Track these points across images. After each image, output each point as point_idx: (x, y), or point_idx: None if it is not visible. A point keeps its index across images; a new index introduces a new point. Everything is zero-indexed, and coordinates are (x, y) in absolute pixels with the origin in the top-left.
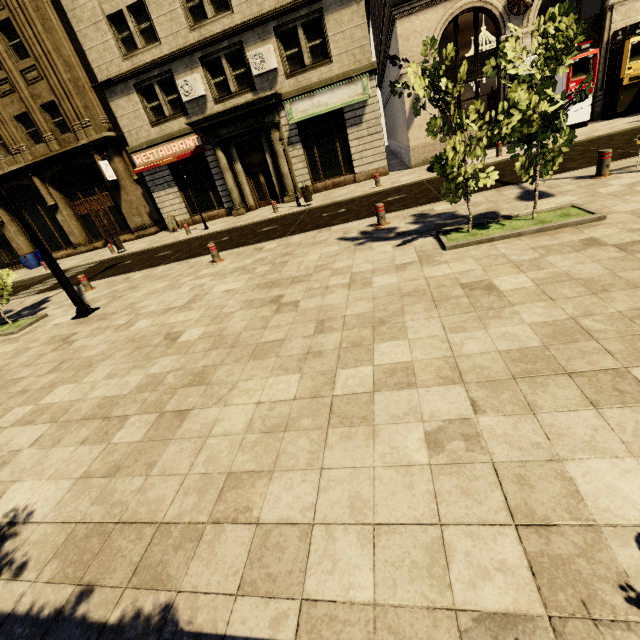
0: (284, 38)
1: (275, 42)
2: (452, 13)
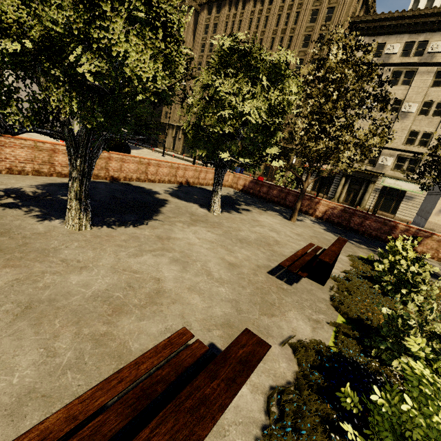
0: (399, 158)
1: (395, 158)
2: None
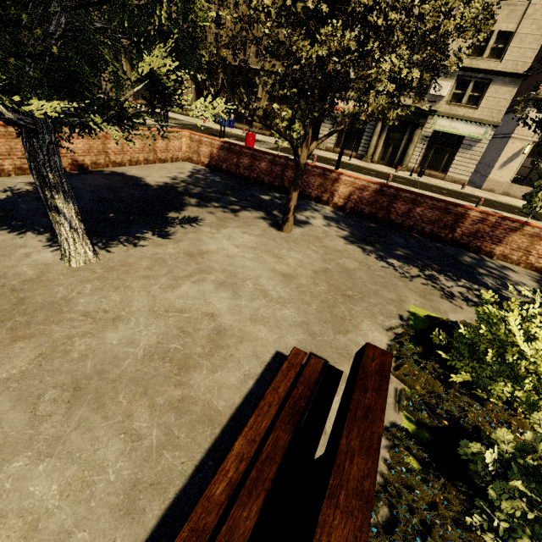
0: (459, 82)
1: (453, 82)
2: None
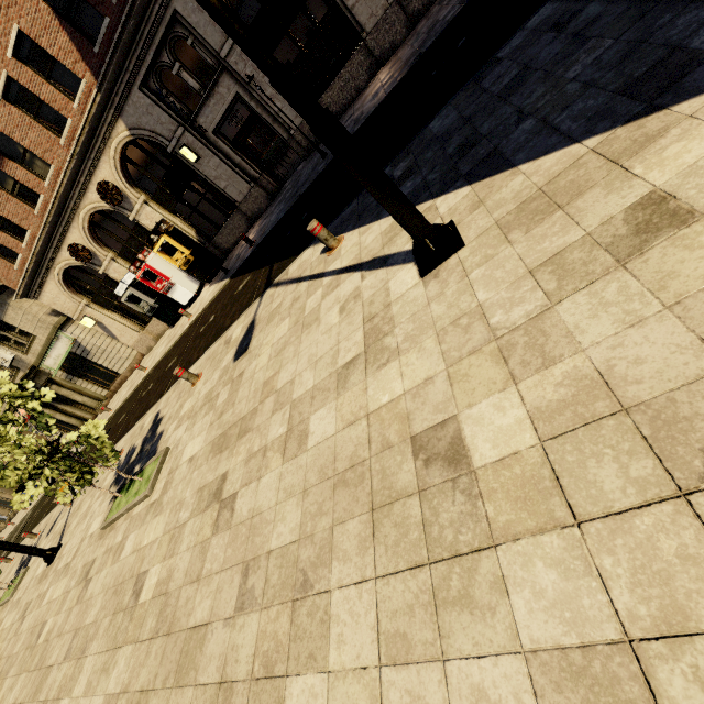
0: (1, 337)
1: None
2: (59, 279)
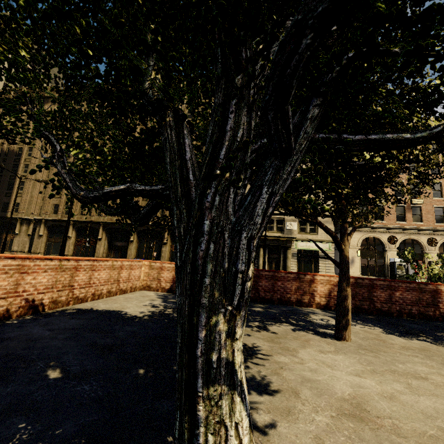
0: (300, 222)
1: (297, 222)
2: (366, 235)
